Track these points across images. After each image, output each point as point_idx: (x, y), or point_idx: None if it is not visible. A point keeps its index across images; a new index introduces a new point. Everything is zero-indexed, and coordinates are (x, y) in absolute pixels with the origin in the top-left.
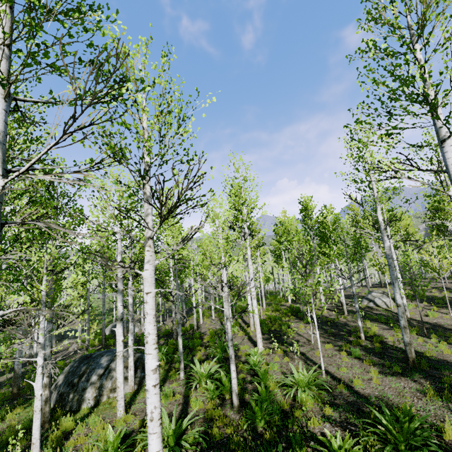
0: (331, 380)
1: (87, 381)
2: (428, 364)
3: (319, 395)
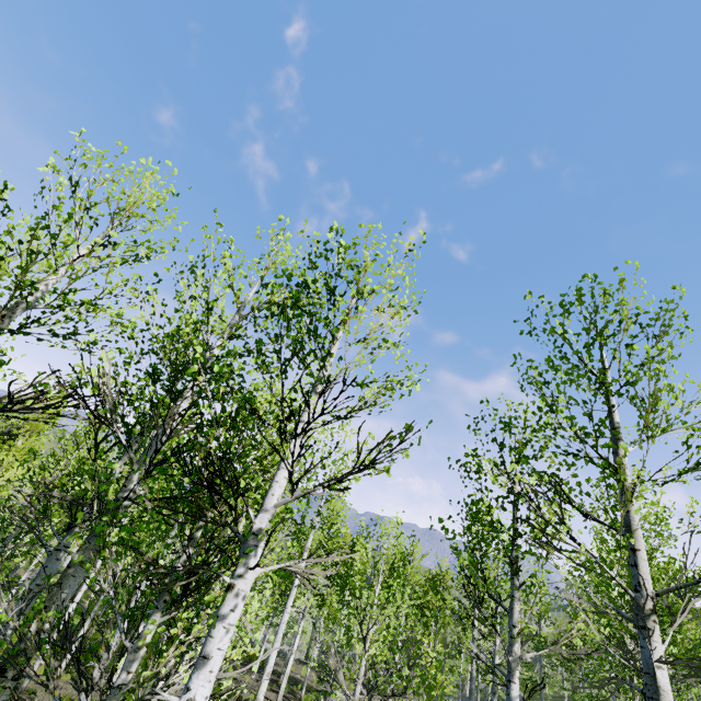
0: None
1: None
2: None
3: None
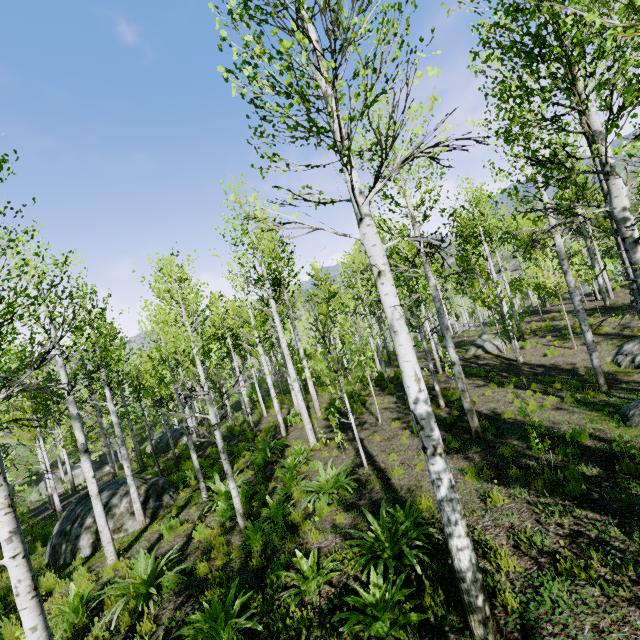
0: (372, 473)
1: (81, 526)
2: (495, 431)
3: (339, 499)
